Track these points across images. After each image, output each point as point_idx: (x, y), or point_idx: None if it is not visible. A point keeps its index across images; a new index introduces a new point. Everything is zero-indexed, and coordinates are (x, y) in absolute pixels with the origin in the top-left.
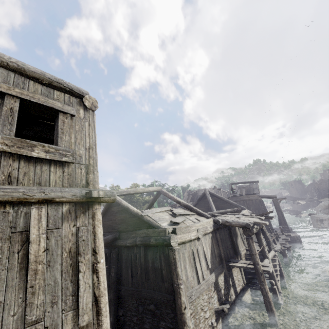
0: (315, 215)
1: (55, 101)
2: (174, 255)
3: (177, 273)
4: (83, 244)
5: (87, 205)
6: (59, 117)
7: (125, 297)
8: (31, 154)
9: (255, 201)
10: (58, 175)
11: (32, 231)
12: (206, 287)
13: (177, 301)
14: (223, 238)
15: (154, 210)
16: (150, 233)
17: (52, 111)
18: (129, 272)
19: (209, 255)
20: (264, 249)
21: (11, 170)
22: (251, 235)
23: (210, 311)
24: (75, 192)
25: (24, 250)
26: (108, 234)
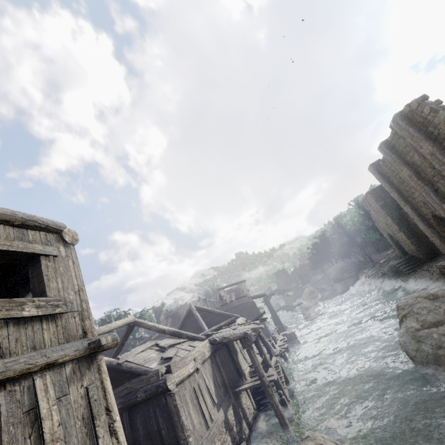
0: (303, 304)
1: (35, 244)
2: (174, 402)
3: (182, 424)
4: (95, 405)
5: (90, 359)
6: (41, 262)
7: None
8: (22, 315)
9: (247, 305)
10: (52, 331)
11: (42, 405)
12: (216, 430)
13: None
14: (223, 361)
15: (134, 351)
16: (135, 385)
17: (30, 256)
18: None
19: (212, 387)
20: (266, 357)
21: (1, 340)
22: (251, 345)
23: None
24: (78, 346)
25: (36, 432)
26: None
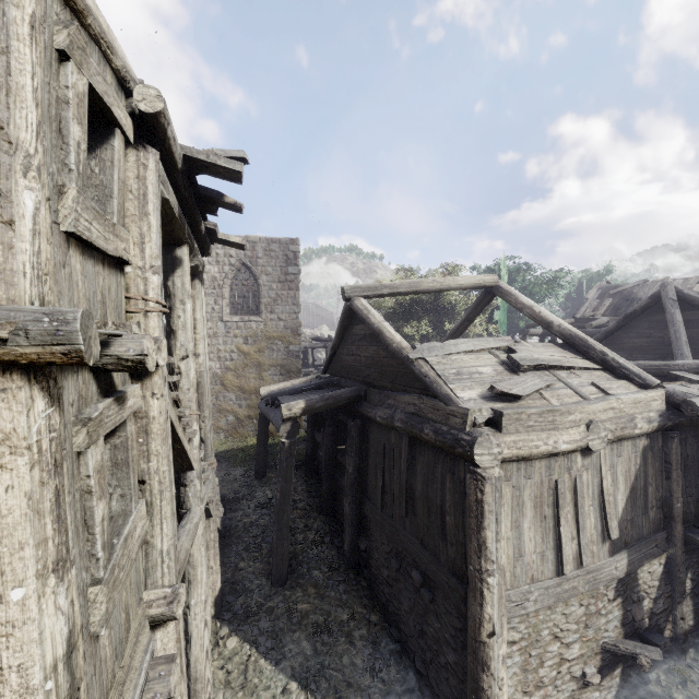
0: None
1: None
2: (478, 493)
3: (480, 542)
4: None
5: None
6: None
7: (370, 522)
8: None
9: None
10: None
11: None
12: (585, 586)
13: (471, 608)
14: (695, 457)
15: (451, 346)
16: (425, 408)
17: None
18: (378, 479)
19: (620, 500)
20: None
21: None
22: None
23: (585, 646)
24: None
25: None
26: (347, 383)
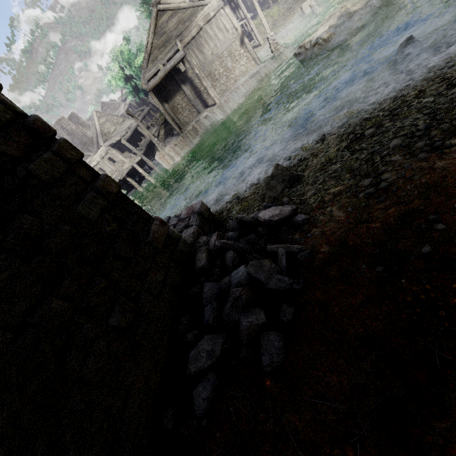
0: None
1: None
2: None
3: None
4: None
5: None
6: None
7: None
8: None
9: None
10: None
11: None
12: None
13: None
14: None
15: None
16: None
17: None
18: None
19: None
20: None
21: None
22: None
23: None
24: None
25: None
26: None
